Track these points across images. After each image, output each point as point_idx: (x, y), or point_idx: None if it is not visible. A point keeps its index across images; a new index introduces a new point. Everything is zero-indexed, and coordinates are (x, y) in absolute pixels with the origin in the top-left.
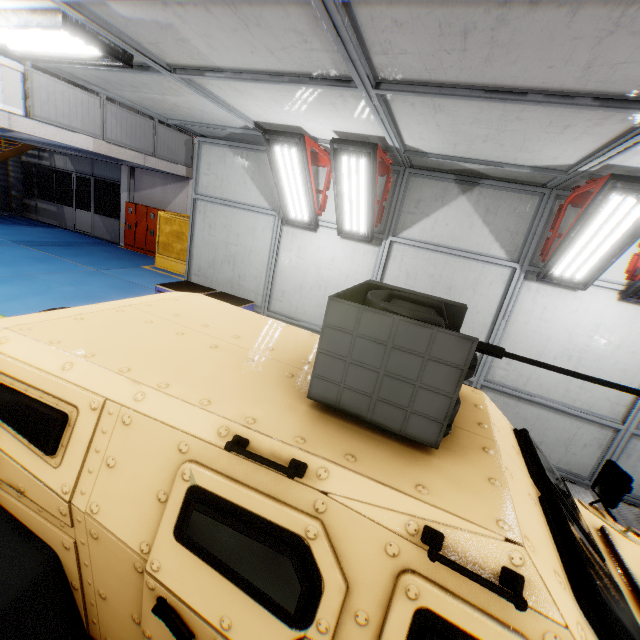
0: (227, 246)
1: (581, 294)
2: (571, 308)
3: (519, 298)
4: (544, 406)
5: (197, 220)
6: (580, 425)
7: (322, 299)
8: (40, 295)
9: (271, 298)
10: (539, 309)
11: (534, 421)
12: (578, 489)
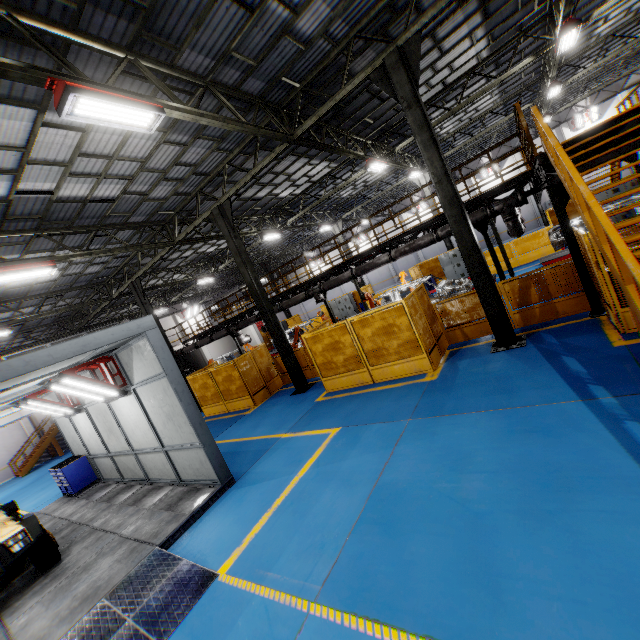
0: (70, 434)
1: (119, 400)
2: (122, 406)
3: (114, 410)
4: (149, 452)
5: (60, 428)
6: (159, 455)
7: (94, 441)
8: (52, 489)
9: (88, 449)
10: (119, 412)
11: (153, 461)
12: (168, 488)
